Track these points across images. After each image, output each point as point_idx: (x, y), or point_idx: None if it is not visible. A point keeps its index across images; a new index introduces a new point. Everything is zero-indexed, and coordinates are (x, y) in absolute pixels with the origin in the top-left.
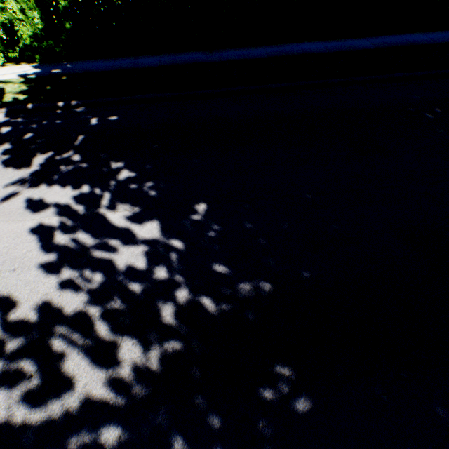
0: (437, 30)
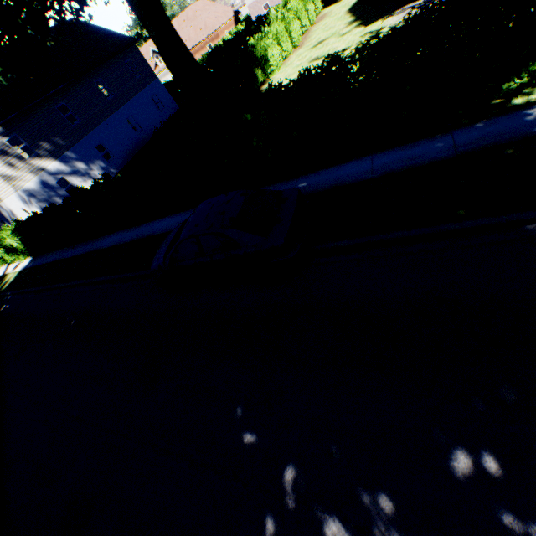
0: (188, 209)
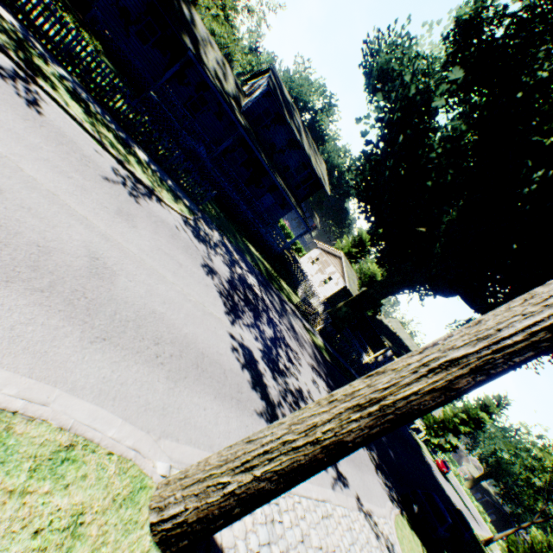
0: None
